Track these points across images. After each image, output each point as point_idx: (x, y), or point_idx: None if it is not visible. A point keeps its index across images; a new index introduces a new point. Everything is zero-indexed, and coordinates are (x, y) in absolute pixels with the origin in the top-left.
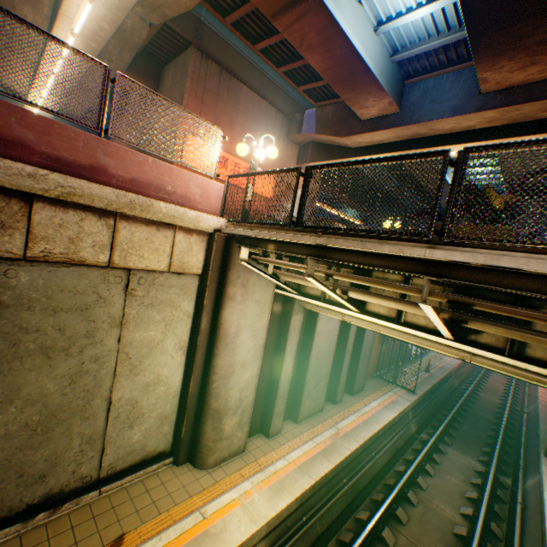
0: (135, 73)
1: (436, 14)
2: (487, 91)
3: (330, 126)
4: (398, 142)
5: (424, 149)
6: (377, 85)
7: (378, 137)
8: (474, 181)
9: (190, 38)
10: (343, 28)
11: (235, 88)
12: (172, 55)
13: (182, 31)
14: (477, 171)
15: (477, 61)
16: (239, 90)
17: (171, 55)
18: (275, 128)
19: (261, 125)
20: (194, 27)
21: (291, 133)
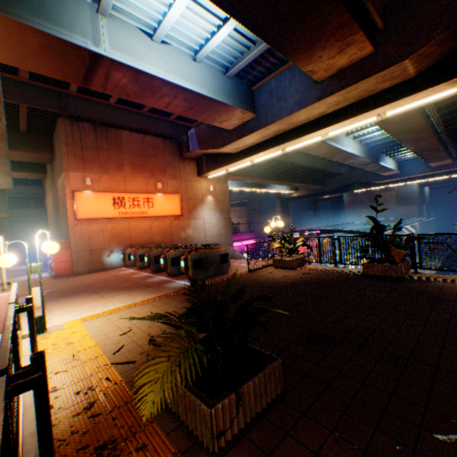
0: (27, 149)
1: (241, 29)
2: (321, 78)
3: (208, 141)
4: (268, 139)
5: (291, 141)
6: (219, 103)
7: (248, 141)
8: (370, 139)
9: (55, 110)
10: (150, 73)
11: (114, 135)
12: (54, 125)
13: (45, 108)
14: (367, 131)
15: (292, 59)
16: (119, 135)
17: (54, 126)
18: (166, 154)
19: (151, 156)
20: (57, 101)
21: (182, 153)
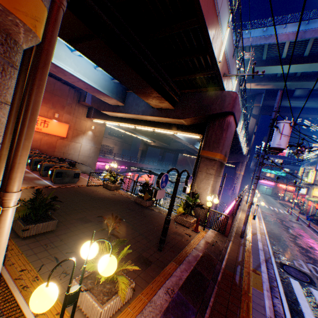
0: None
1: None
2: (155, 107)
3: (97, 103)
4: (129, 118)
5: (138, 125)
6: (104, 93)
7: (118, 114)
8: None
9: None
10: (65, 69)
11: None
12: None
13: None
14: None
15: (139, 96)
16: None
17: None
18: (69, 97)
19: (58, 95)
20: None
21: (80, 101)
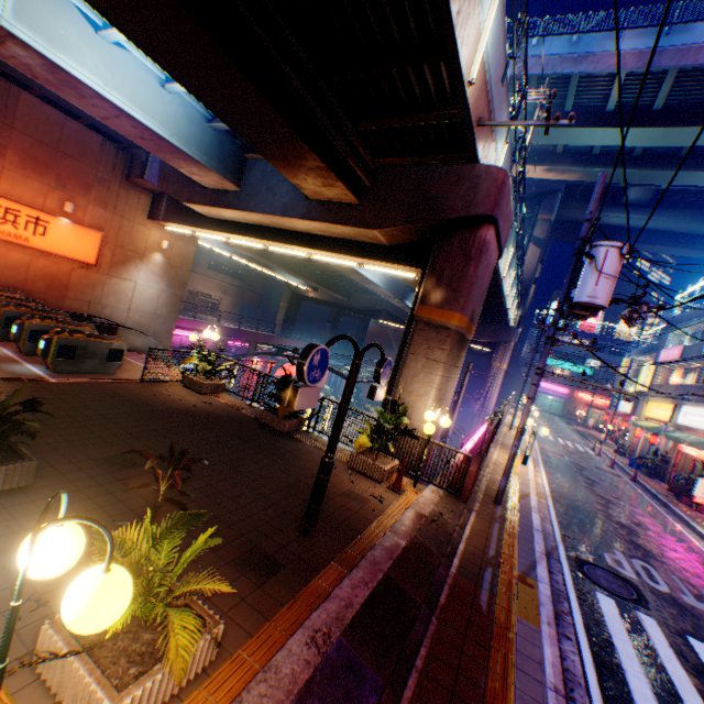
0: None
1: None
2: (313, 197)
3: (174, 183)
4: (252, 225)
5: (274, 242)
6: (187, 155)
7: (225, 213)
8: None
9: None
10: (78, 77)
11: (5, 93)
12: None
13: None
14: None
15: (275, 165)
16: (16, 97)
17: None
18: (103, 164)
19: (72, 156)
20: None
21: (132, 175)
